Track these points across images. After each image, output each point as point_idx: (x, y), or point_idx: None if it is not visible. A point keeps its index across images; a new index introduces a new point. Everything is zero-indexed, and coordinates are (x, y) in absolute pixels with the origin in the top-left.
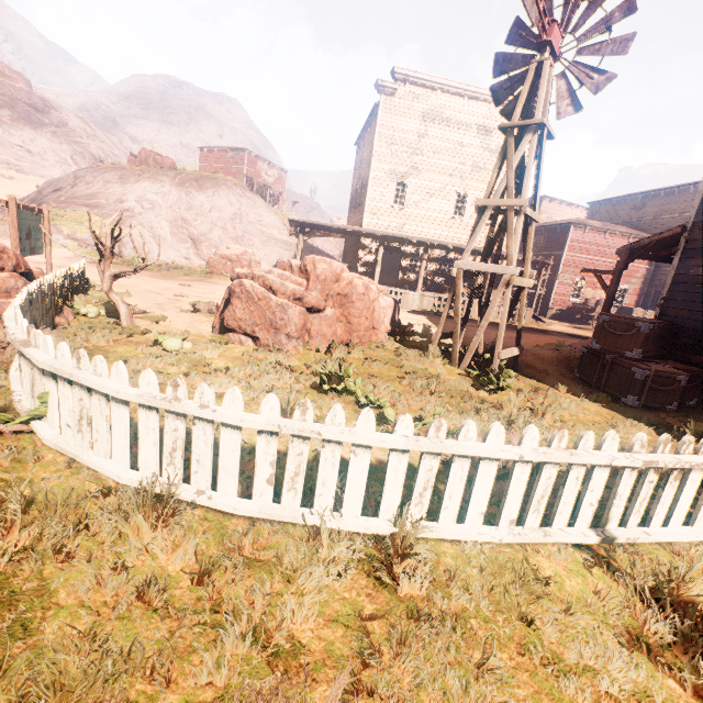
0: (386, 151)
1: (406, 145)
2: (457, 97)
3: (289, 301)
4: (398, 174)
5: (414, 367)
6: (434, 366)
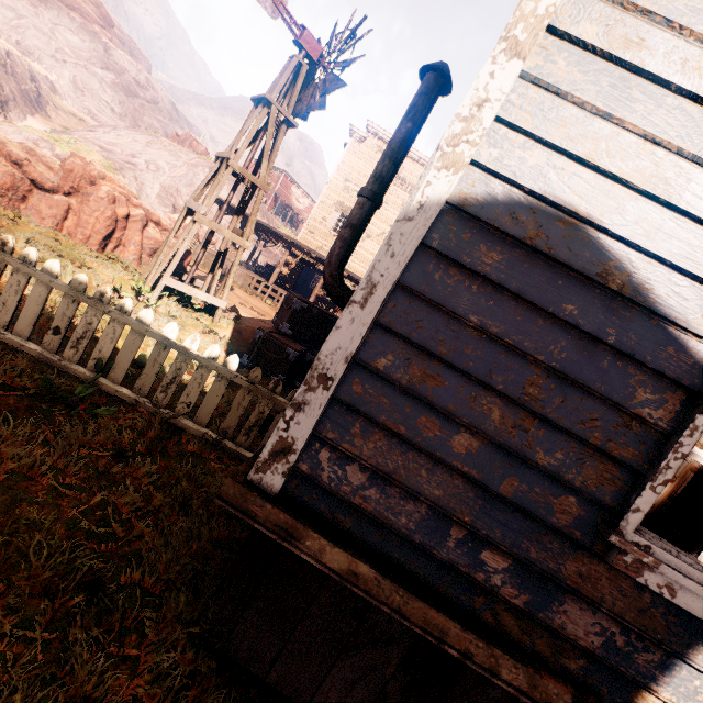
0: (340, 184)
1: (360, 186)
2: (417, 164)
3: (7, 162)
4: (344, 207)
5: (74, 252)
6: (116, 273)
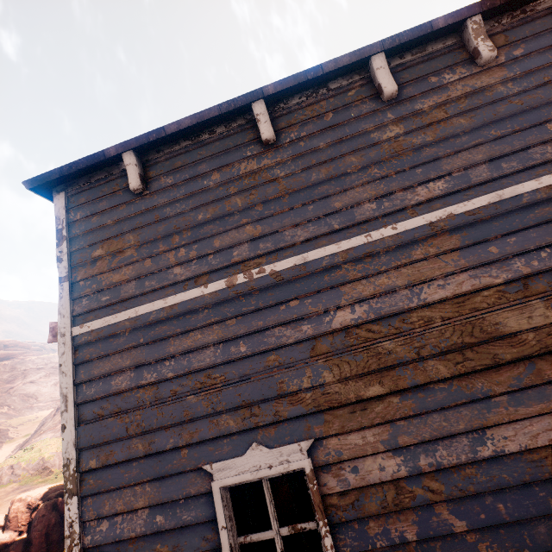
0: None
1: None
2: None
3: None
4: None
5: None
6: None
